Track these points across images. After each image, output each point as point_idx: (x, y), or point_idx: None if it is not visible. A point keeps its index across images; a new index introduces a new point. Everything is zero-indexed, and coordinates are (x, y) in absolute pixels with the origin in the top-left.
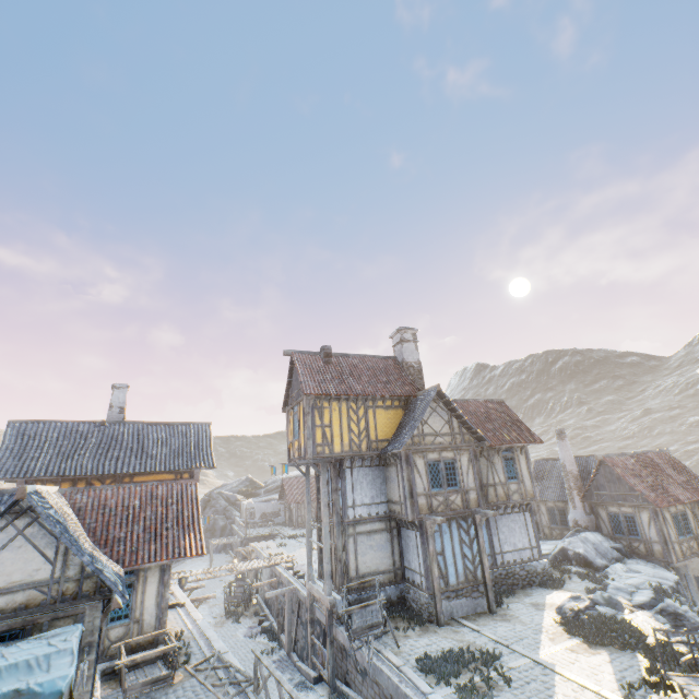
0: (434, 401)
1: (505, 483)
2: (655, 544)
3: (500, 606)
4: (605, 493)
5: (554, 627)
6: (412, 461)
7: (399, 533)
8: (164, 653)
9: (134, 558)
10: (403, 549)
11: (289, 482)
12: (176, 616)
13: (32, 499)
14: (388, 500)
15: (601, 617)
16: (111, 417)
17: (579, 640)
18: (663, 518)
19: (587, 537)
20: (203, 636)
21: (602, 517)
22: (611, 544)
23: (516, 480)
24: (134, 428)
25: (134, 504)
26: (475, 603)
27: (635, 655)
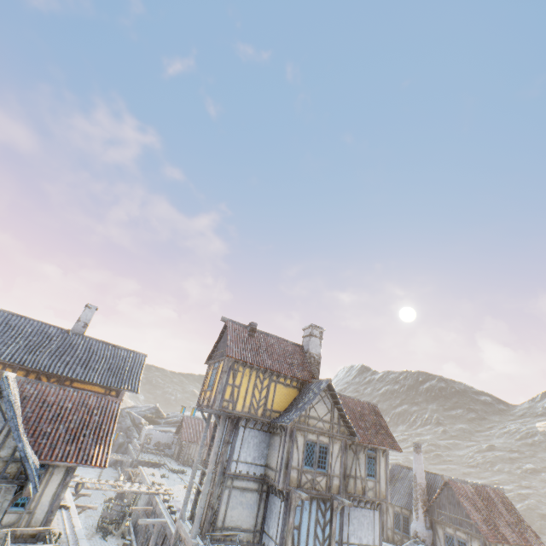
0: (324, 391)
1: (364, 478)
2: None
3: None
4: (445, 512)
5: None
6: (294, 436)
7: (267, 497)
8: None
9: (50, 453)
10: (267, 514)
11: (188, 420)
12: (59, 517)
13: (3, 383)
14: (266, 464)
15: None
16: (76, 329)
17: None
18: None
19: None
20: (76, 544)
21: (439, 535)
22: None
23: (373, 478)
24: (89, 342)
25: (68, 405)
26: None
27: None
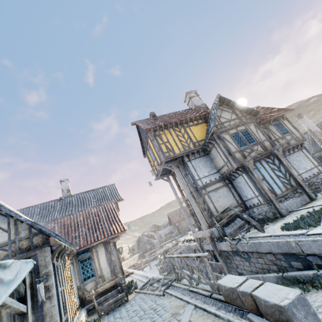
0: (220, 106)
1: (282, 137)
2: None
3: (316, 197)
4: None
5: None
6: (221, 137)
7: (232, 185)
8: (121, 289)
9: (86, 242)
10: (239, 193)
11: (171, 214)
12: (130, 278)
13: None
14: (218, 170)
15: None
16: (64, 195)
17: None
18: None
19: None
20: (144, 277)
21: None
22: None
23: (287, 133)
24: (77, 196)
25: (80, 219)
26: (299, 199)
27: None
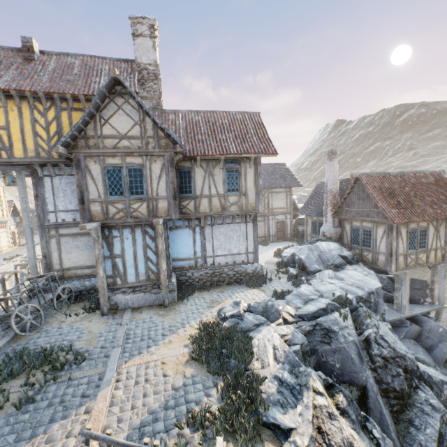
0: (120, 96)
1: (223, 195)
2: (381, 255)
3: (182, 300)
4: (353, 209)
5: (191, 330)
6: (83, 166)
7: None
8: None
9: None
10: None
11: None
12: None
13: None
14: None
15: (226, 331)
16: None
17: (189, 351)
18: (397, 233)
19: (318, 246)
20: None
21: (346, 230)
22: (341, 252)
23: (237, 192)
24: None
25: None
26: (154, 297)
27: (215, 384)
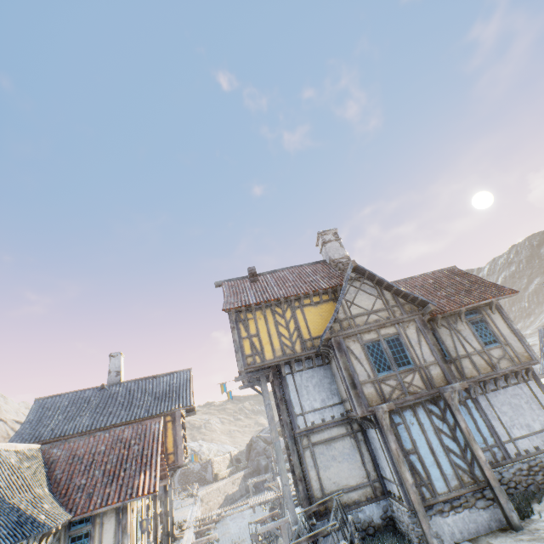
0: (356, 280)
1: (482, 350)
2: None
3: (529, 517)
4: None
5: None
6: (345, 347)
7: (365, 436)
8: None
9: (87, 504)
10: (375, 455)
11: None
12: None
13: None
14: (341, 400)
15: None
16: (111, 381)
17: None
18: None
19: None
20: None
21: None
22: None
23: (496, 343)
24: (127, 386)
25: (100, 449)
26: (485, 516)
27: None
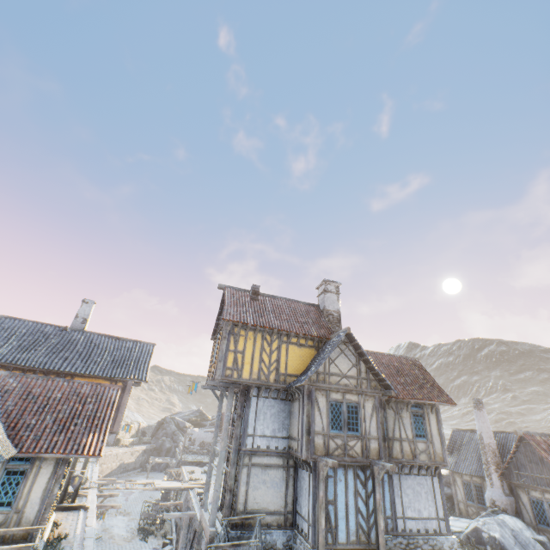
0: (343, 343)
1: (412, 440)
2: None
3: None
4: (526, 473)
5: None
6: (314, 397)
7: (295, 473)
8: None
9: (34, 446)
10: (297, 492)
11: None
12: (74, 518)
13: None
14: (289, 436)
15: None
16: (75, 325)
17: None
18: None
19: (504, 521)
20: (82, 543)
21: (523, 501)
22: (533, 535)
23: (424, 438)
24: (90, 337)
25: (56, 396)
26: None
27: None
